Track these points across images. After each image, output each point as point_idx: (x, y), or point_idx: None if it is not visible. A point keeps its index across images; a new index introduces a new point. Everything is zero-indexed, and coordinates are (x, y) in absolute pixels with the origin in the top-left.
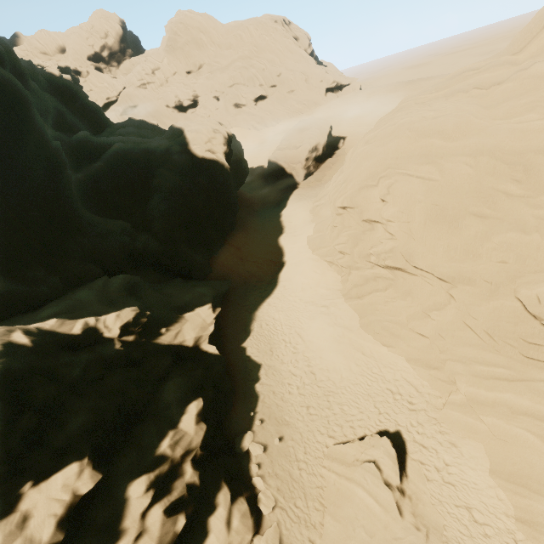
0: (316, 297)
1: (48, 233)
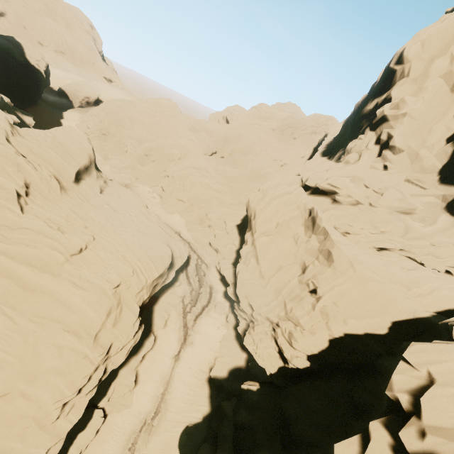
0: None
1: None
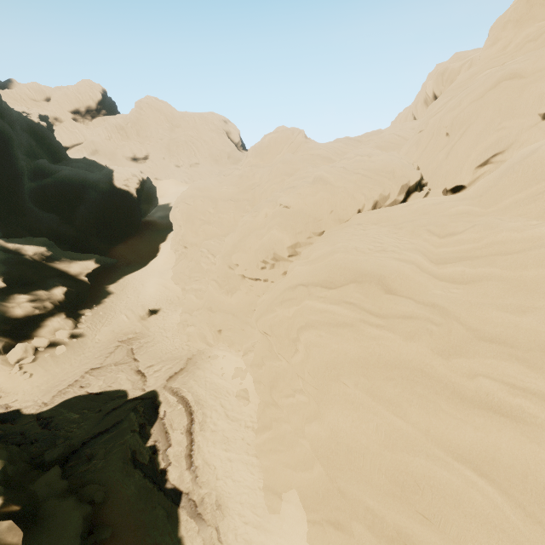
0: (161, 269)
1: (2, 208)
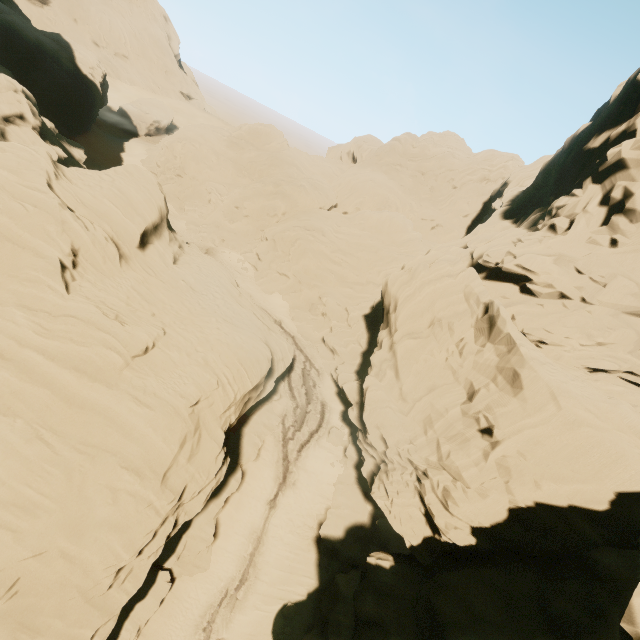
0: None
1: None
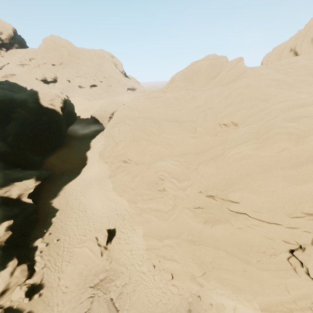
0: (97, 178)
1: None
